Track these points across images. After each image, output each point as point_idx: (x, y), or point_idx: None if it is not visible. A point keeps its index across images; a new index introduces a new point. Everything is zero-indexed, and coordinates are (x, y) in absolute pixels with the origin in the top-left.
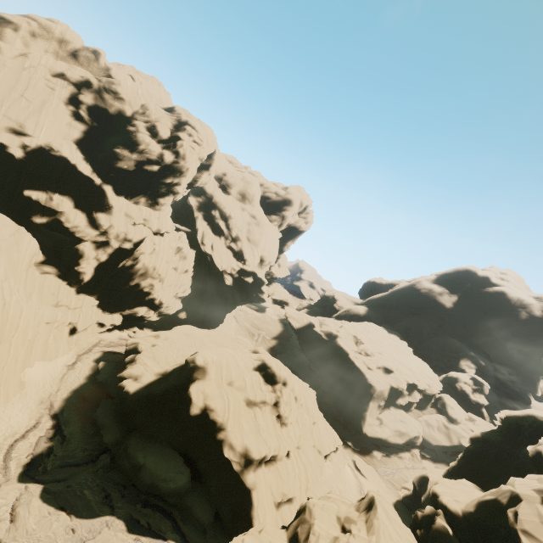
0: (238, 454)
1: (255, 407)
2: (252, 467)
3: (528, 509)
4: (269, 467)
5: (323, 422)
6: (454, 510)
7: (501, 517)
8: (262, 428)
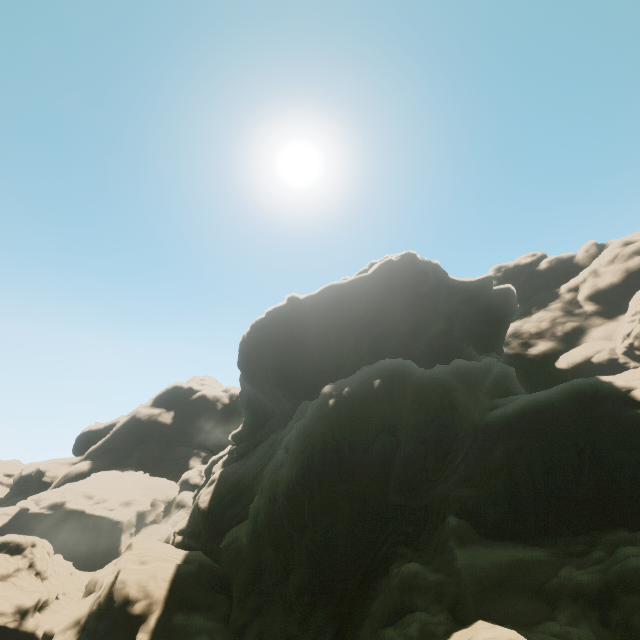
0: (11, 614)
1: (11, 578)
2: (30, 615)
3: (203, 493)
4: (44, 613)
5: (80, 572)
6: (182, 528)
7: (197, 507)
8: (26, 587)
